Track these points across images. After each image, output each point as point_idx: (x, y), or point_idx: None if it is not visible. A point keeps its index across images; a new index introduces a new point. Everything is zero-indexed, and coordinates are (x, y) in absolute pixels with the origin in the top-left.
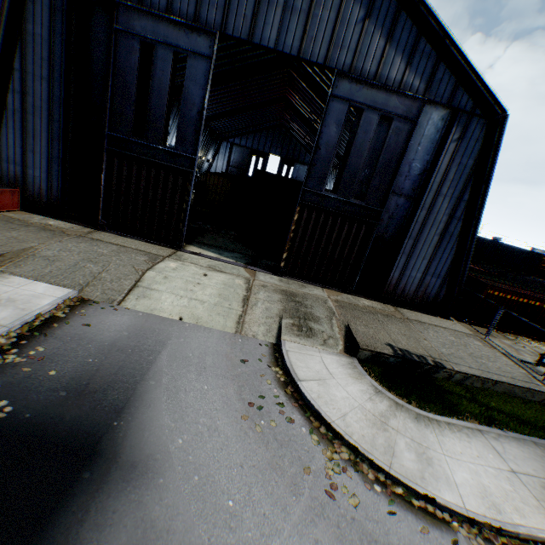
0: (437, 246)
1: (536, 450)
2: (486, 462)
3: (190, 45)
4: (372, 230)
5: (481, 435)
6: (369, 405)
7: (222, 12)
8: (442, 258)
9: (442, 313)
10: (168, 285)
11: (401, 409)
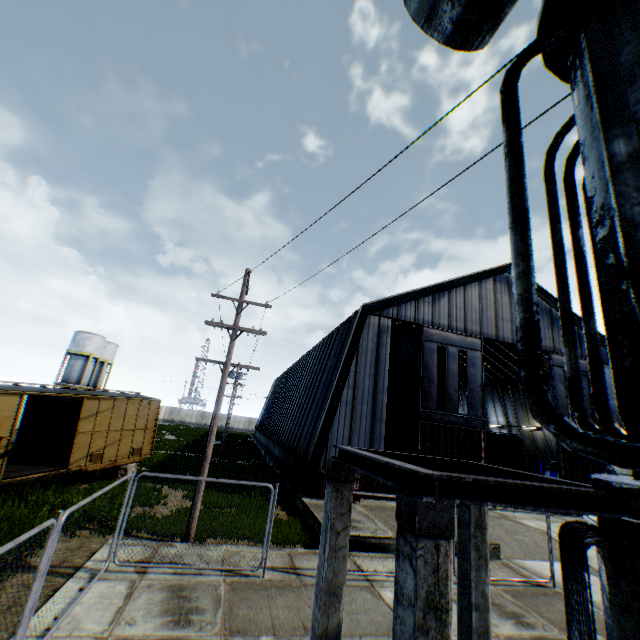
0: None
1: None
2: None
3: (467, 345)
4: None
5: None
6: None
7: (479, 326)
8: None
9: None
10: None
11: None
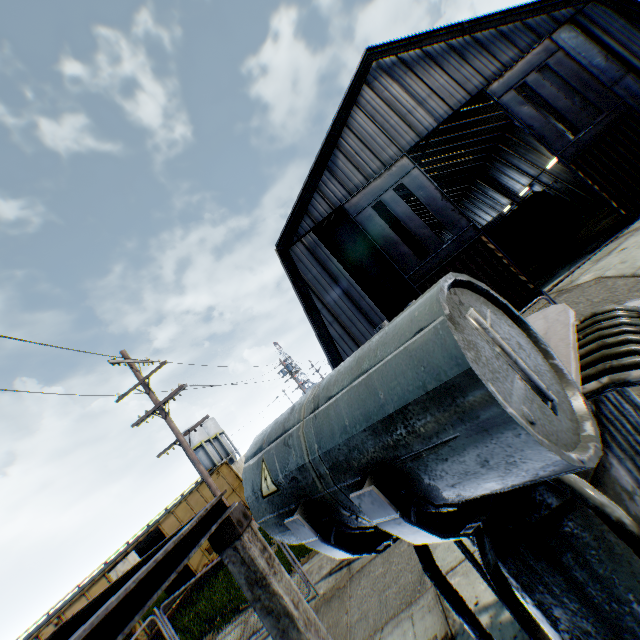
0: None
1: None
2: None
3: (397, 177)
4: (636, 118)
5: None
6: None
7: (393, 146)
8: None
9: None
10: (639, 257)
11: None
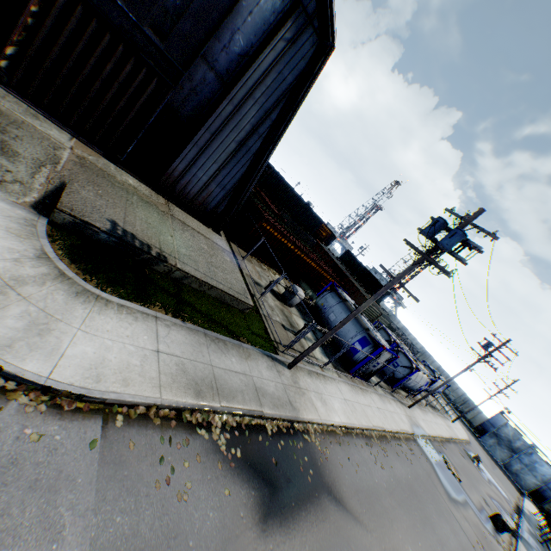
0: (232, 155)
1: (202, 339)
2: (133, 342)
3: None
4: (166, 93)
5: (154, 321)
6: (3, 265)
7: None
8: (233, 171)
9: (216, 227)
10: None
11: (64, 281)
